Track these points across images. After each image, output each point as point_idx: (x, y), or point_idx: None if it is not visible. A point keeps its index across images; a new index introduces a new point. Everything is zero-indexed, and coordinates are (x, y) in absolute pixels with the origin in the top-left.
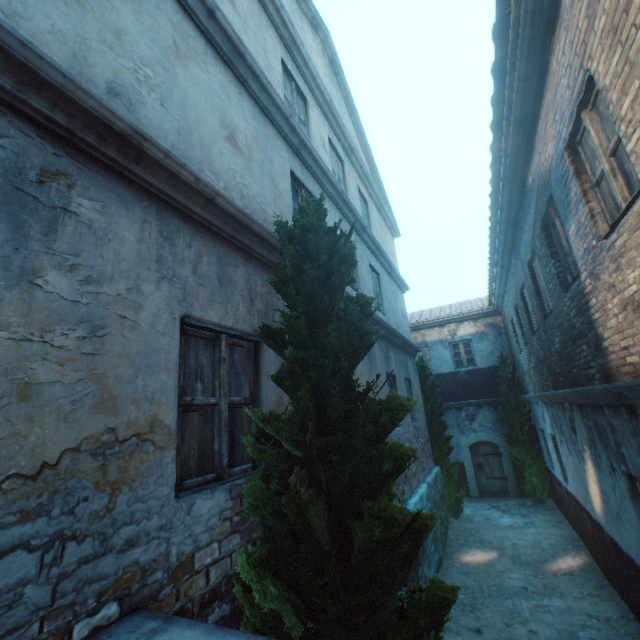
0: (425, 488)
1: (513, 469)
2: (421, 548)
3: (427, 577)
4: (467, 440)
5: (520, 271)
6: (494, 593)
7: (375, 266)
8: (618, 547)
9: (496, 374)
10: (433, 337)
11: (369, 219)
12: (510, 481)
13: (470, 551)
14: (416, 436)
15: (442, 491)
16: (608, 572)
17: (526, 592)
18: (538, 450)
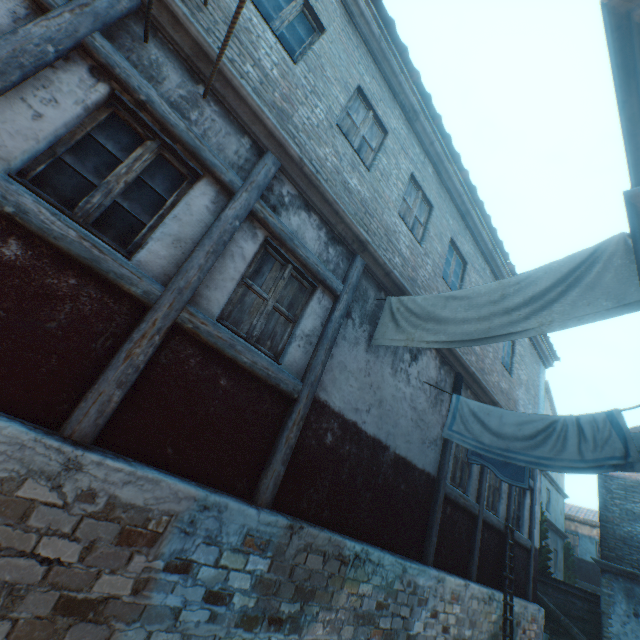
0: None
1: None
2: None
3: None
4: None
5: None
6: None
7: (548, 487)
8: None
9: None
10: (583, 531)
11: None
12: None
13: None
14: None
15: None
16: None
17: None
18: None
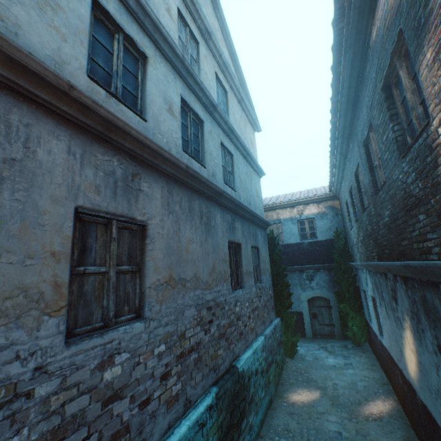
0: (261, 341)
1: (340, 318)
2: (249, 400)
3: (253, 425)
4: (306, 295)
5: (356, 153)
6: (312, 438)
7: (228, 147)
8: (432, 417)
9: (332, 245)
10: (285, 215)
11: (228, 107)
12: (337, 327)
13: (298, 391)
14: (259, 295)
15: (280, 338)
16: (415, 425)
17: (340, 438)
18: (360, 305)
